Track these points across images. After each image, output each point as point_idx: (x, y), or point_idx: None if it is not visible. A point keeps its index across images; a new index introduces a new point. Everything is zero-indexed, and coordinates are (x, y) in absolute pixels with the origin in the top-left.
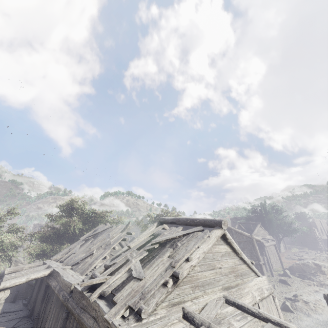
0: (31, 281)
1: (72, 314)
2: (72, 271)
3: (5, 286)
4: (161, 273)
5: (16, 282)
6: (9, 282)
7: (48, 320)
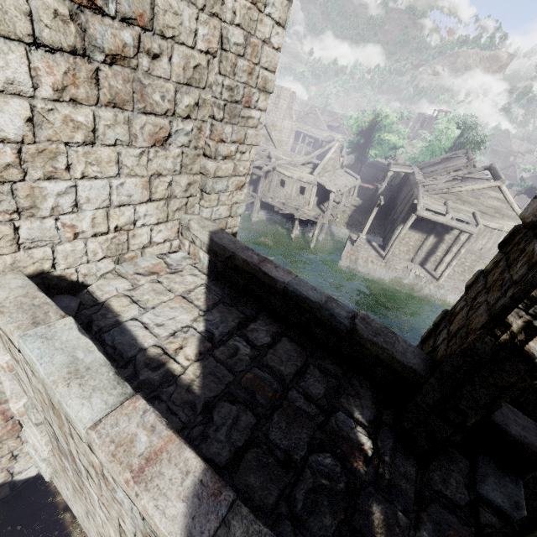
0: (401, 176)
1: (412, 189)
2: (421, 176)
3: (392, 170)
4: (445, 187)
5: (396, 170)
6: (394, 169)
7: (404, 191)
